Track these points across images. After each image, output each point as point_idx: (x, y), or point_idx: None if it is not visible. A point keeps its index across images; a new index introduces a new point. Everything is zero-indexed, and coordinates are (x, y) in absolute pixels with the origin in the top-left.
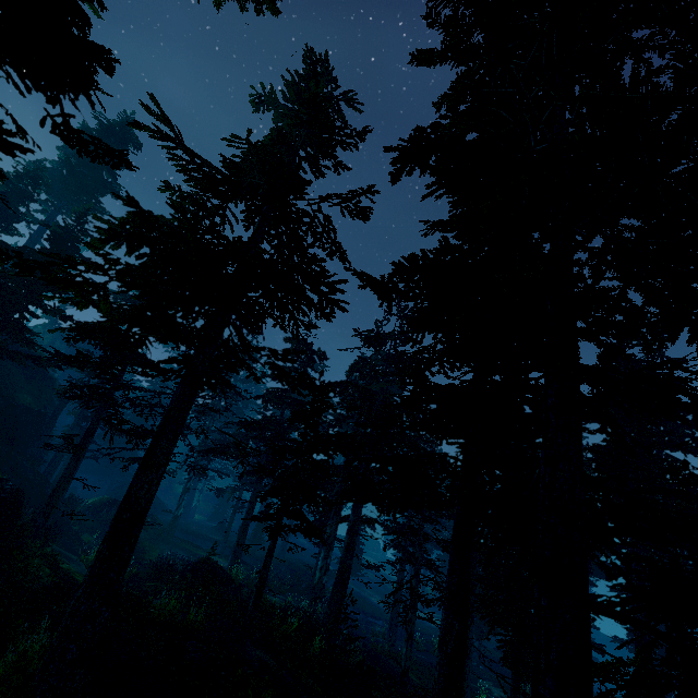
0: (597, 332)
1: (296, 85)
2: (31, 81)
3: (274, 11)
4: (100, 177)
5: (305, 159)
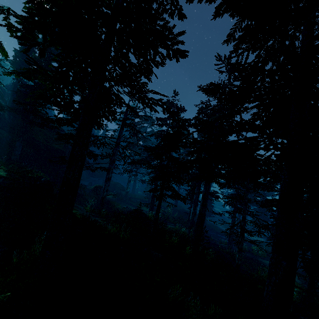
0: None
1: None
2: None
3: None
4: None
5: None
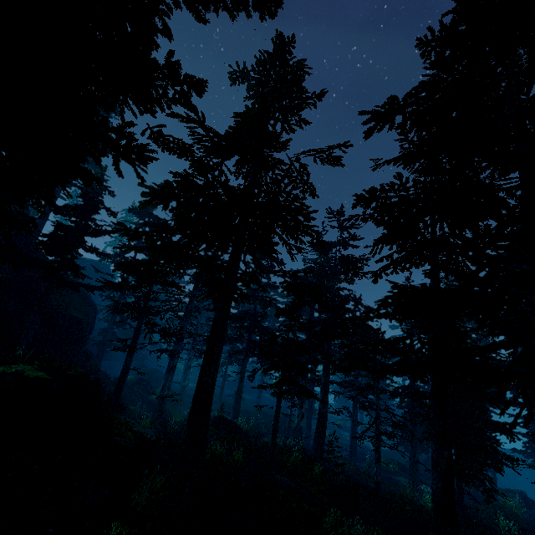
0: None
1: (265, 62)
2: (144, 107)
3: (270, 15)
4: None
5: (280, 121)
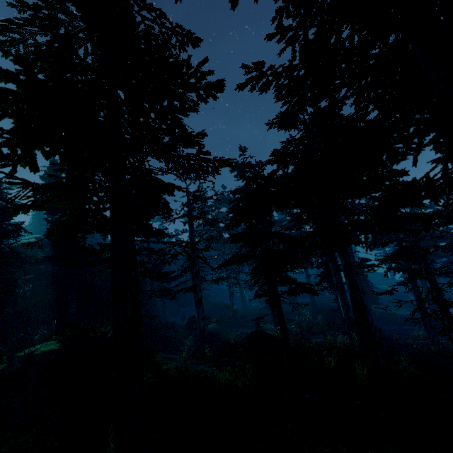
0: None
1: None
2: None
3: None
4: None
5: None
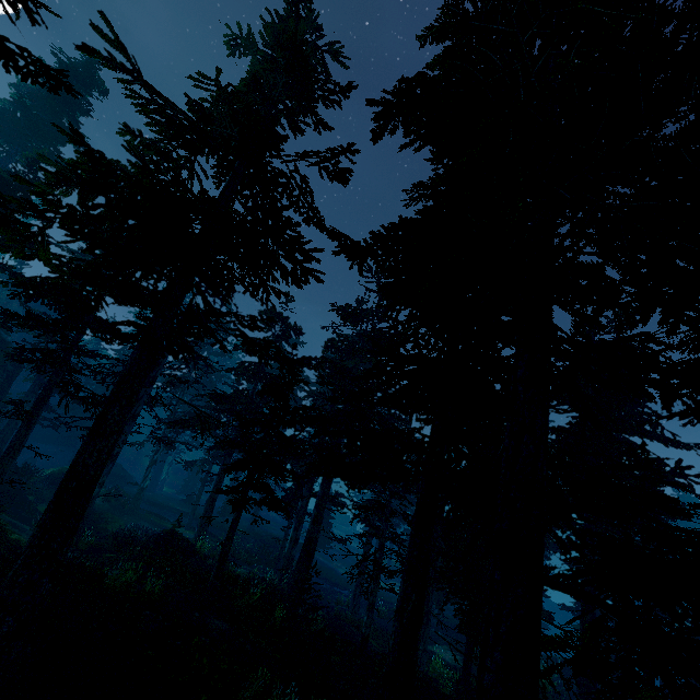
0: (573, 300)
1: (276, 28)
2: None
3: None
4: (60, 123)
5: (283, 113)
